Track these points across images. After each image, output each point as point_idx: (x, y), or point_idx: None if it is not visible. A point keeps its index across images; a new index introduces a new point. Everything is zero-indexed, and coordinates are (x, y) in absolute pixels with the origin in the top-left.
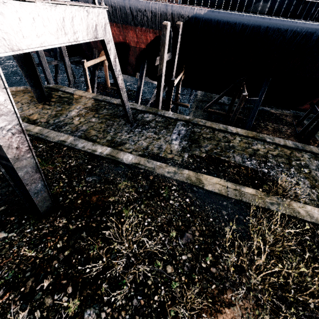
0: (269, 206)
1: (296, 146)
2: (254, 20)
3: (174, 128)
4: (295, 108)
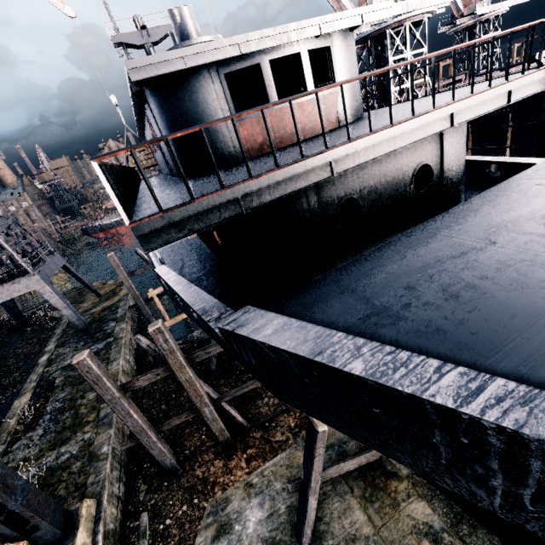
0: None
1: (101, 418)
2: None
3: (98, 344)
4: None
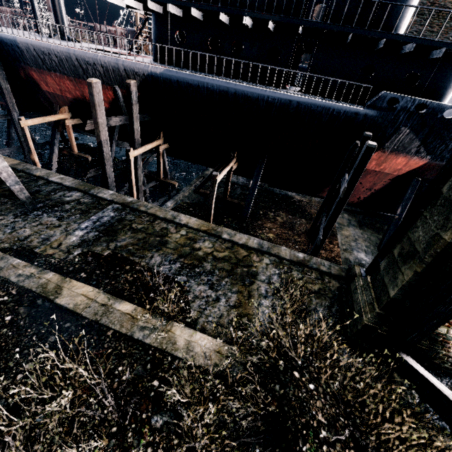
0: (135, 332)
1: (260, 247)
2: (218, 85)
3: (97, 213)
4: (317, 195)
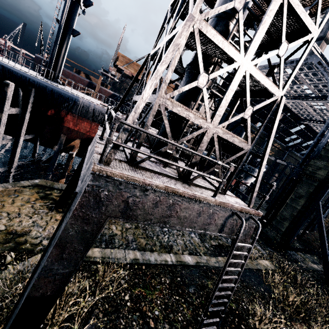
0: (257, 267)
1: None
2: None
3: None
4: None
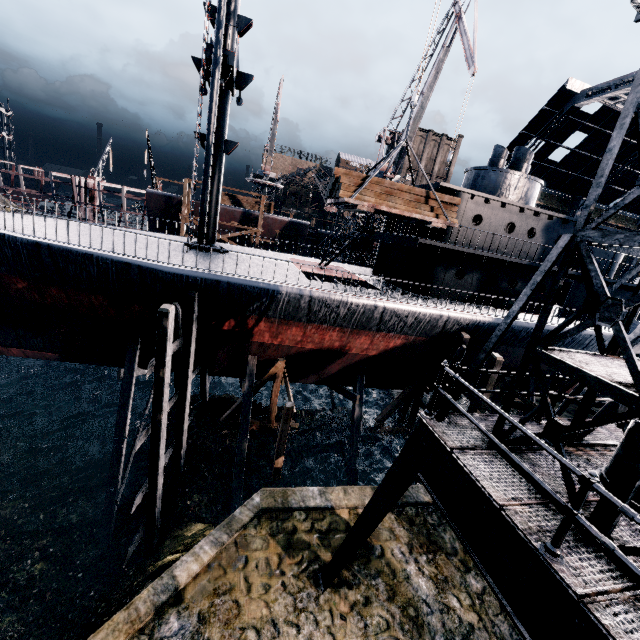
0: None
1: None
2: None
3: None
4: None
